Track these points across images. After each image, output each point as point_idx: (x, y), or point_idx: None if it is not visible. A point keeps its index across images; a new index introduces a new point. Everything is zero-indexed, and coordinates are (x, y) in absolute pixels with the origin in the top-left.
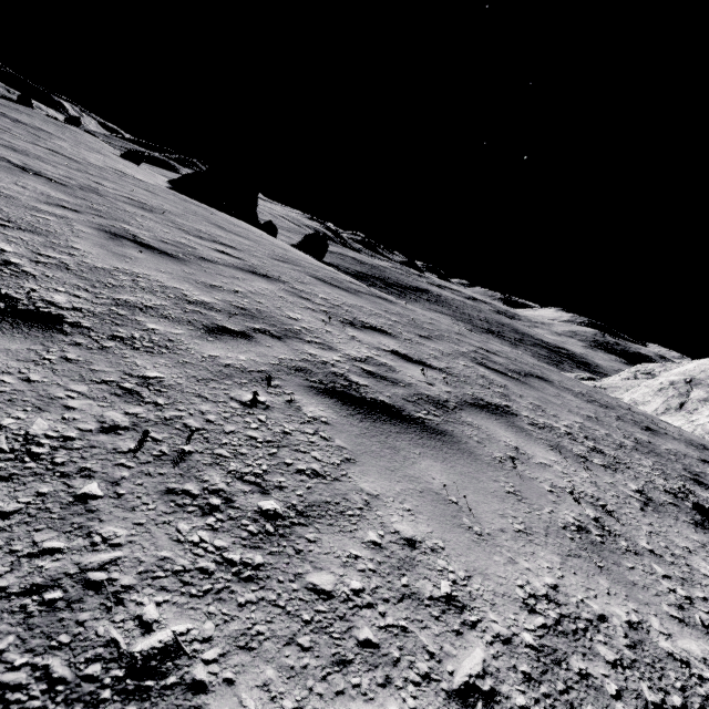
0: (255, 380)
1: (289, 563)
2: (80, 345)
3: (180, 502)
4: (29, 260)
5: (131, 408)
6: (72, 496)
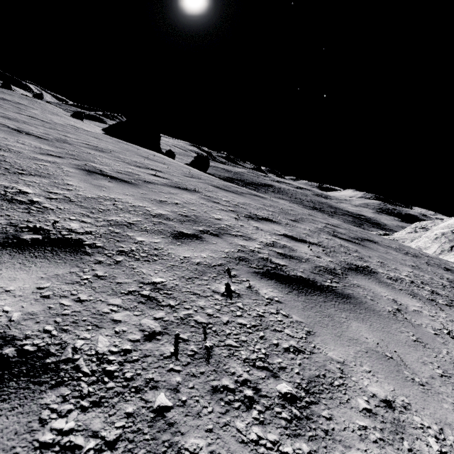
0: (220, 273)
1: (326, 446)
2: (101, 262)
3: (226, 399)
4: (45, 198)
5: (156, 313)
6: (151, 411)
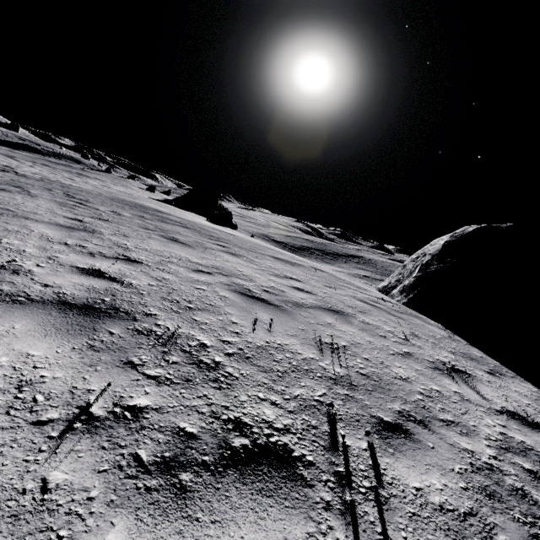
0: None
1: None
2: None
3: None
4: None
5: None
6: None
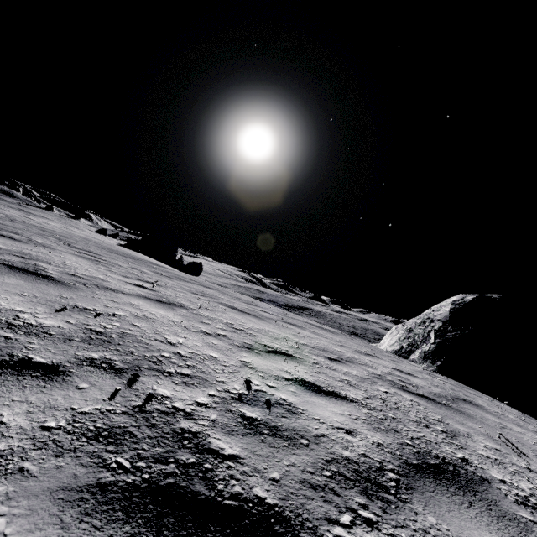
0: None
1: None
2: None
3: None
4: None
5: None
6: None
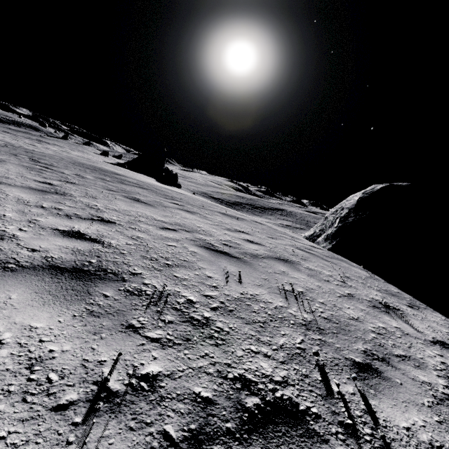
0: None
1: None
2: None
3: None
4: None
5: None
6: None
